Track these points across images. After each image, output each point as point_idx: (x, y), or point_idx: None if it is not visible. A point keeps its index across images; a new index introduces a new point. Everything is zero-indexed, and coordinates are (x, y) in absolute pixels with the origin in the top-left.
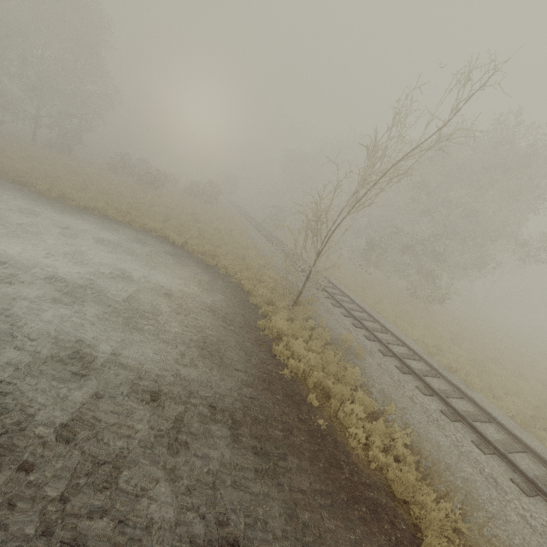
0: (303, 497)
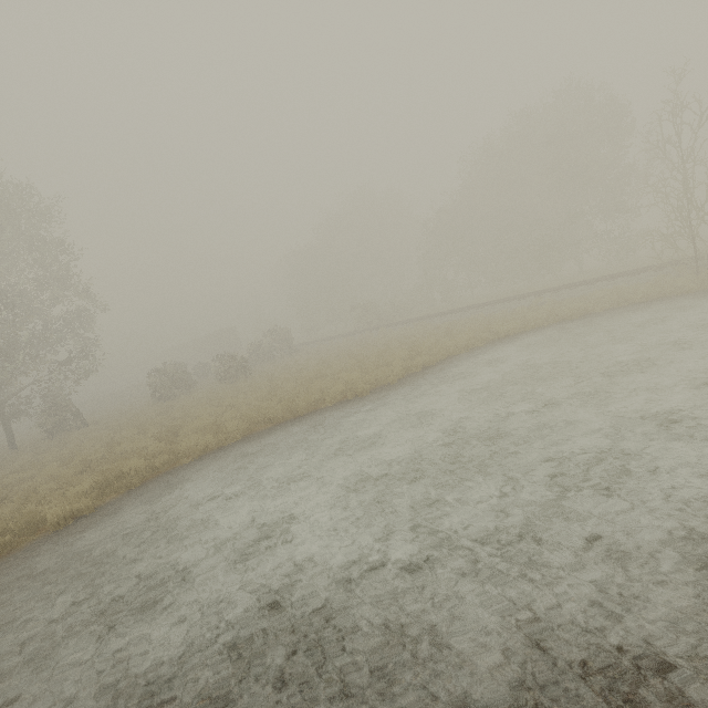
0: None
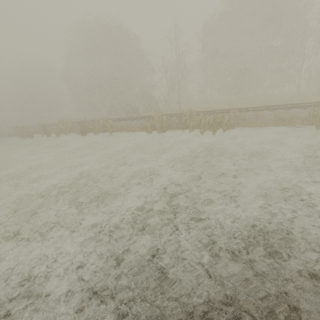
0: None
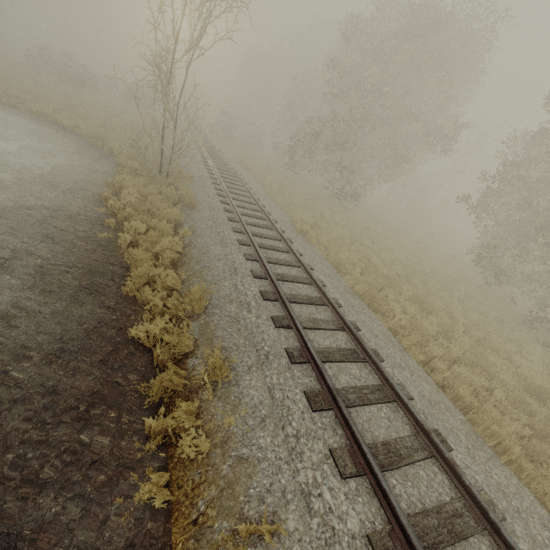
0: (33, 258)
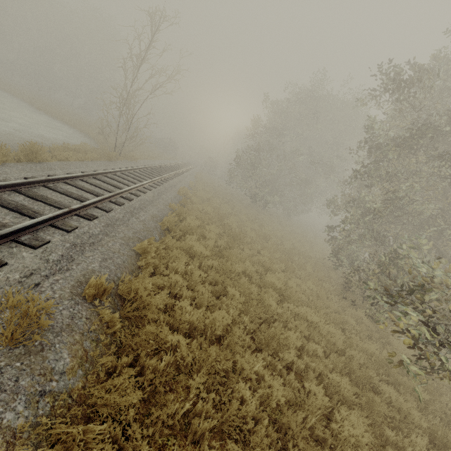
0: None
